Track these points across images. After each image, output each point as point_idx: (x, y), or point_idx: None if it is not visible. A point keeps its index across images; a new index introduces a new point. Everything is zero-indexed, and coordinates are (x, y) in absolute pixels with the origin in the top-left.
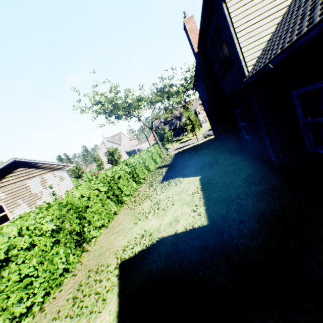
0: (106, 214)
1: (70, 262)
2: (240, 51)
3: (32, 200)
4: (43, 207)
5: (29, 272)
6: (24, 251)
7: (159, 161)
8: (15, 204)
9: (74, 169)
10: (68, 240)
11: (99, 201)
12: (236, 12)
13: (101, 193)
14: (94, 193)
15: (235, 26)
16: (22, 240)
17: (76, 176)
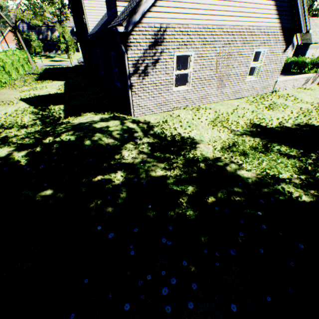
0: None
1: None
2: (87, 19)
3: None
4: None
5: None
6: None
7: (27, 70)
8: None
9: None
10: None
11: None
12: None
13: None
14: None
15: (85, 6)
16: None
17: None
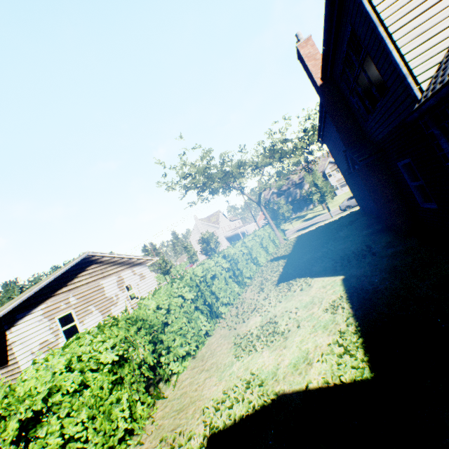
0: (194, 335)
1: (137, 416)
2: (402, 60)
3: (105, 306)
4: (107, 322)
5: (75, 433)
6: (73, 395)
7: (272, 250)
8: (86, 312)
9: (161, 263)
10: (136, 379)
11: (184, 314)
12: (387, 1)
13: (187, 301)
14: (177, 302)
15: (387, 24)
16: (71, 378)
17: (163, 272)
